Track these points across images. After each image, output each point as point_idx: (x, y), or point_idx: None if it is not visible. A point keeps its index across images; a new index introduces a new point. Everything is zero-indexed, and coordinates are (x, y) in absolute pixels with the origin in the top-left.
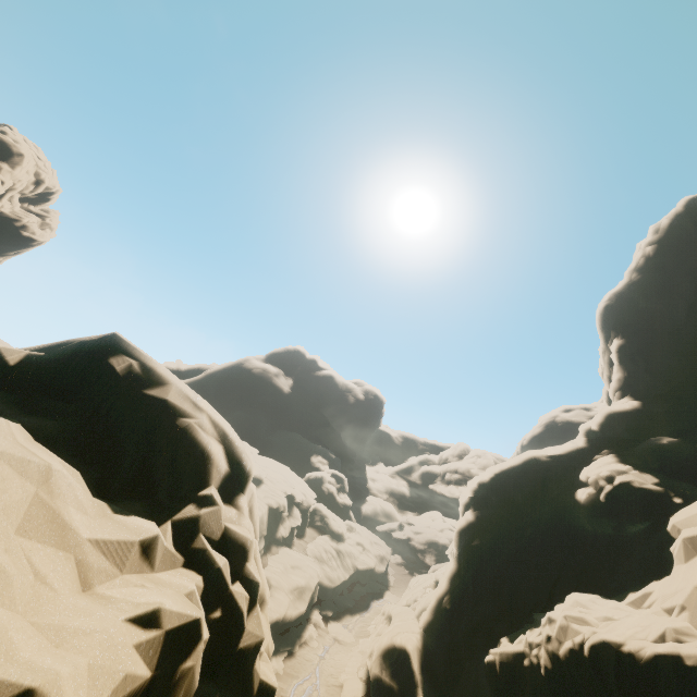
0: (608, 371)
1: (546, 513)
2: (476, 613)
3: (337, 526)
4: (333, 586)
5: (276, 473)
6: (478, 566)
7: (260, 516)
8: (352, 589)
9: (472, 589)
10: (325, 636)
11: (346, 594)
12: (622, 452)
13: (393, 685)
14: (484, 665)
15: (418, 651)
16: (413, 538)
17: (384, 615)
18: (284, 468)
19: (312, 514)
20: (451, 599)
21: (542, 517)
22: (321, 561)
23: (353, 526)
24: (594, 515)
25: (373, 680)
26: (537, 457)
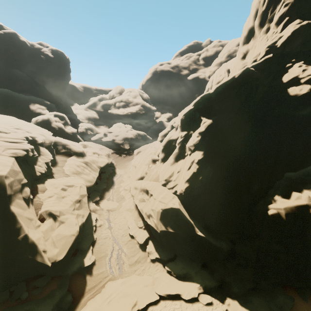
0: (267, 6)
1: (263, 109)
2: (232, 182)
3: (77, 148)
4: (93, 184)
5: (3, 124)
6: (223, 154)
7: (11, 172)
8: (101, 178)
9: (219, 168)
10: (102, 213)
11: (99, 182)
12: (305, 59)
13: (178, 233)
14: (260, 214)
15: (183, 208)
16: (115, 139)
17: (138, 189)
18: (10, 118)
19: (54, 146)
20: (205, 177)
21: (261, 113)
22: (78, 173)
23: (85, 144)
24: (309, 104)
25: (161, 234)
26: (252, 71)
